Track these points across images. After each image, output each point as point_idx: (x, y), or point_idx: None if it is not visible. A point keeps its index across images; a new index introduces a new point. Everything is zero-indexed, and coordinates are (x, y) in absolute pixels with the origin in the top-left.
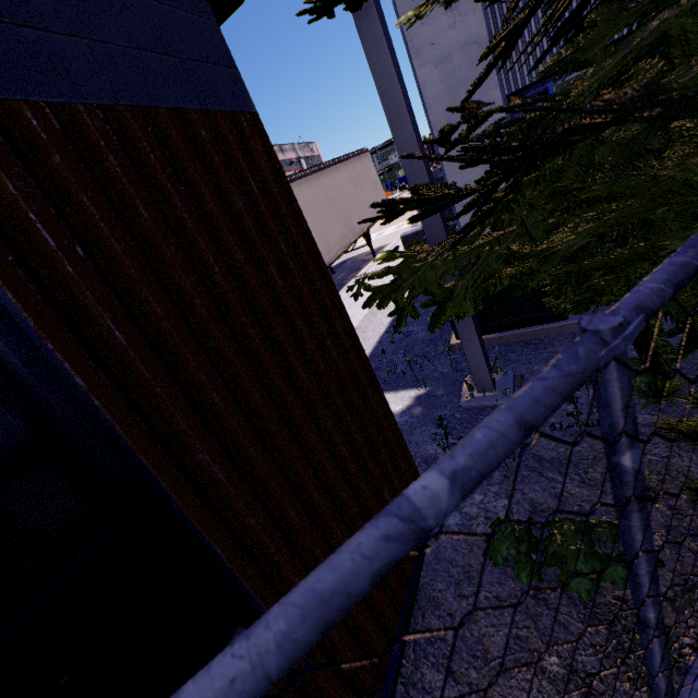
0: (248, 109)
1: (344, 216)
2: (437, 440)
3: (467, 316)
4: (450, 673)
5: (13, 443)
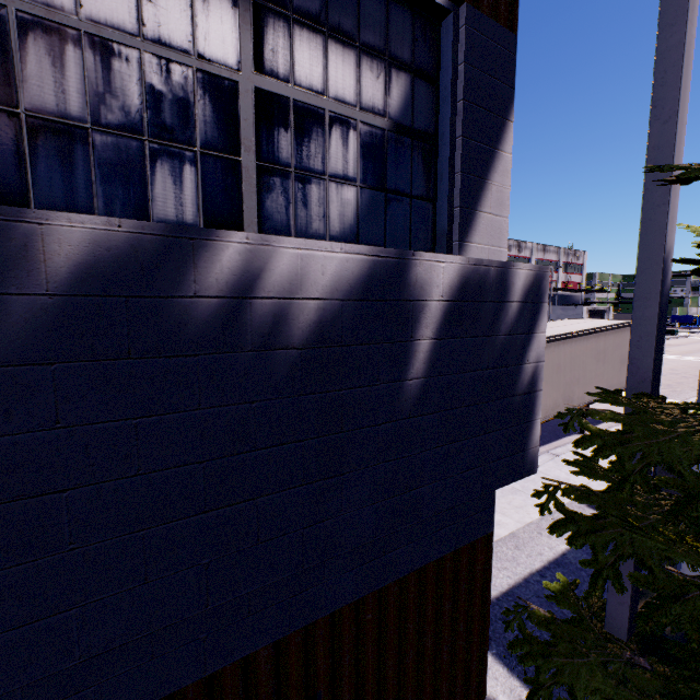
0: (487, 531)
1: (566, 385)
2: None
3: None
4: None
5: None
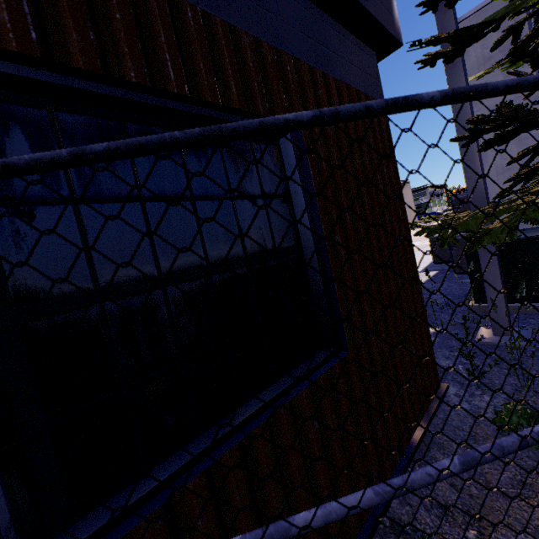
0: None
1: None
2: (450, 358)
3: (494, 267)
4: (452, 485)
5: (279, 190)
